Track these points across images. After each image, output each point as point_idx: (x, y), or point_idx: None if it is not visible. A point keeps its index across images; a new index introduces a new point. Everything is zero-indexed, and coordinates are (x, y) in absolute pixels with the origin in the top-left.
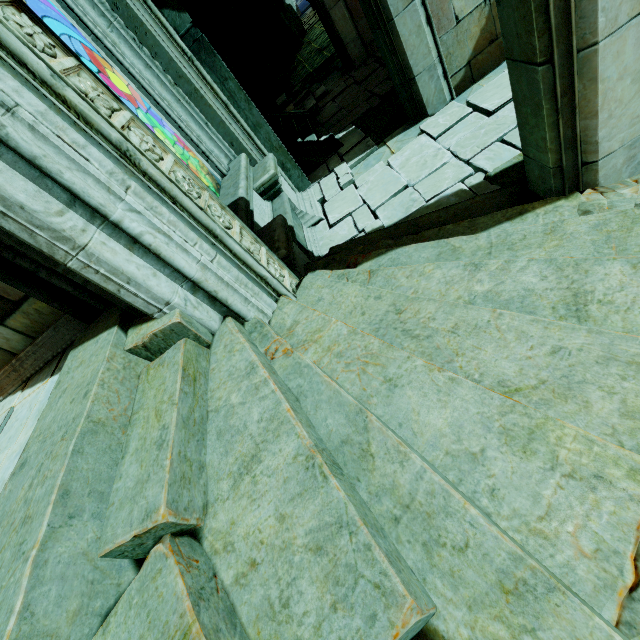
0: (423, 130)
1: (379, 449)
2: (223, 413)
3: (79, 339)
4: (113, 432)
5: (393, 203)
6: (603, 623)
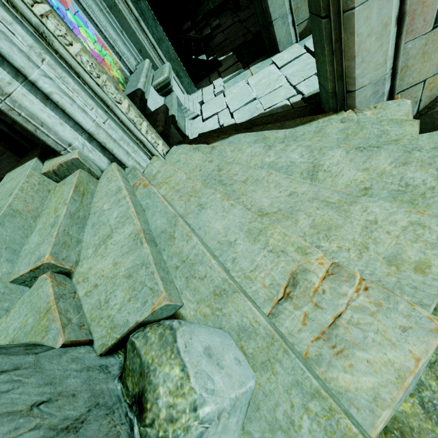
0: (273, 61)
1: (179, 235)
2: (98, 214)
3: (13, 166)
4: (27, 219)
5: (244, 109)
6: (250, 304)
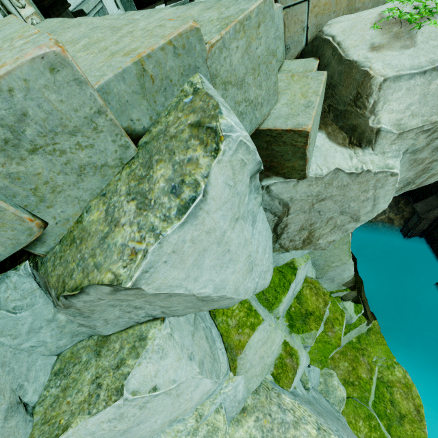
0: None
1: None
2: None
3: None
4: None
5: None
6: None
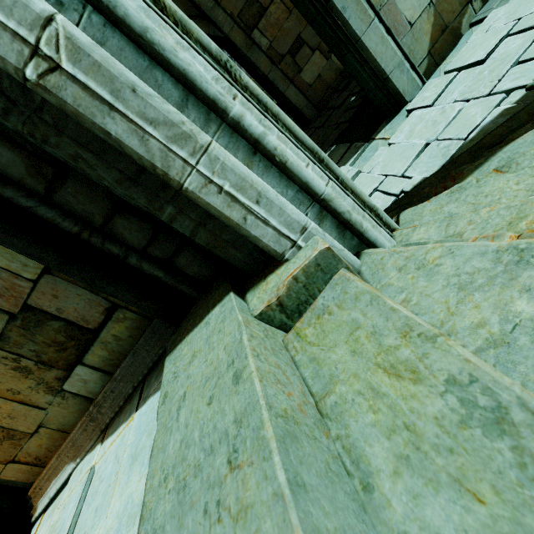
0: (412, 108)
1: None
2: (527, 339)
3: (172, 342)
4: (313, 435)
5: (421, 160)
6: None
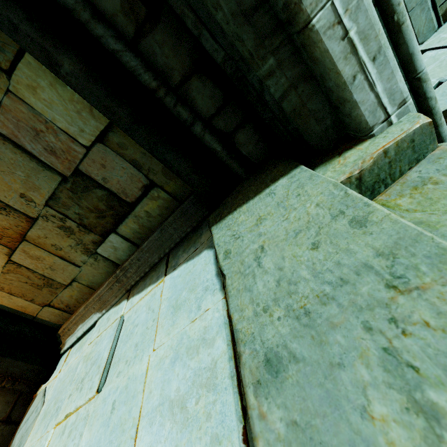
0: (425, 49)
1: None
2: None
3: (216, 215)
4: None
5: None
6: None
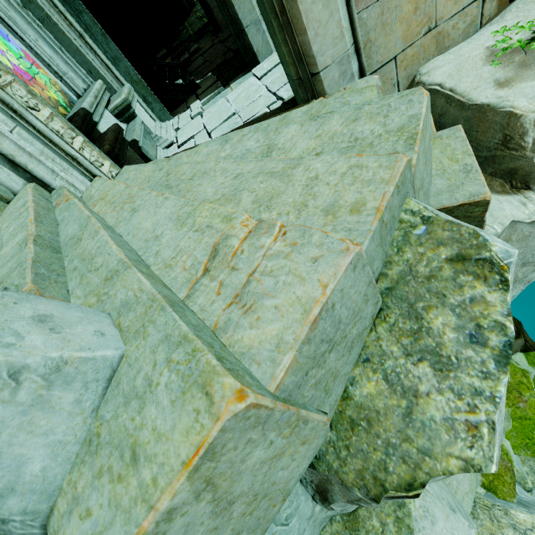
0: (253, 73)
1: (86, 235)
2: None
3: None
4: None
5: (223, 126)
6: (140, 274)
